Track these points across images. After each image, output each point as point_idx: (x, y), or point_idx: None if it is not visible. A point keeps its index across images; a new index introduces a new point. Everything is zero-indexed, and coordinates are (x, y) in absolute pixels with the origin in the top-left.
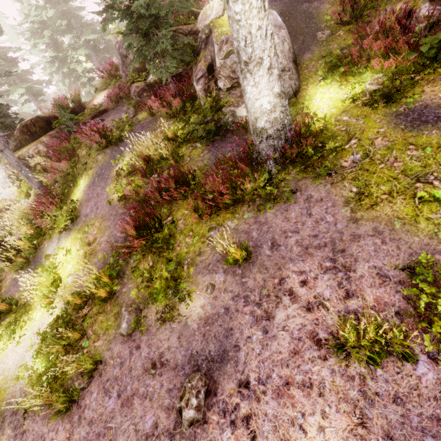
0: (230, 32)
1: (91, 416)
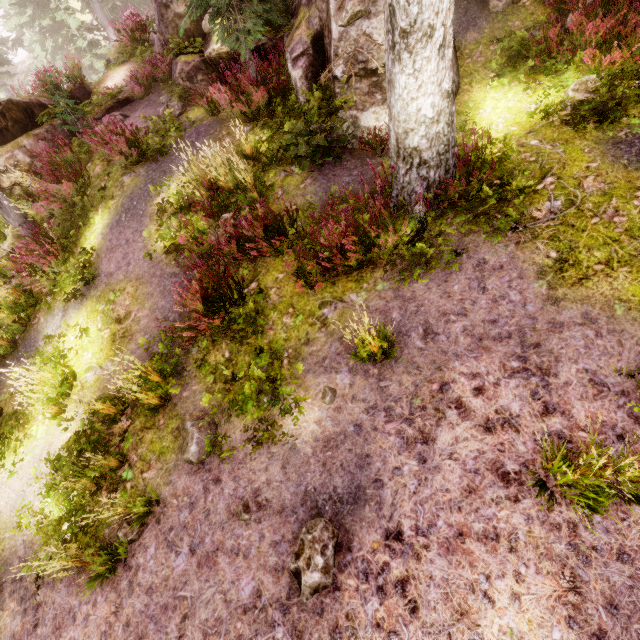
0: None
1: (149, 581)
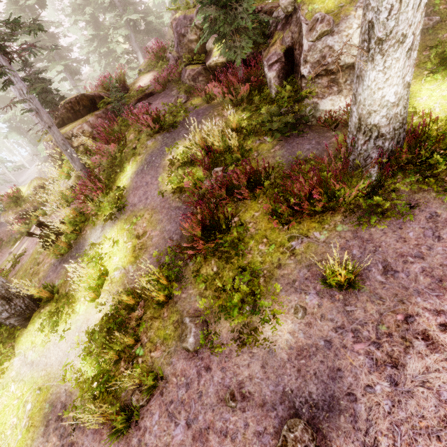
0: (324, 10)
1: (154, 443)
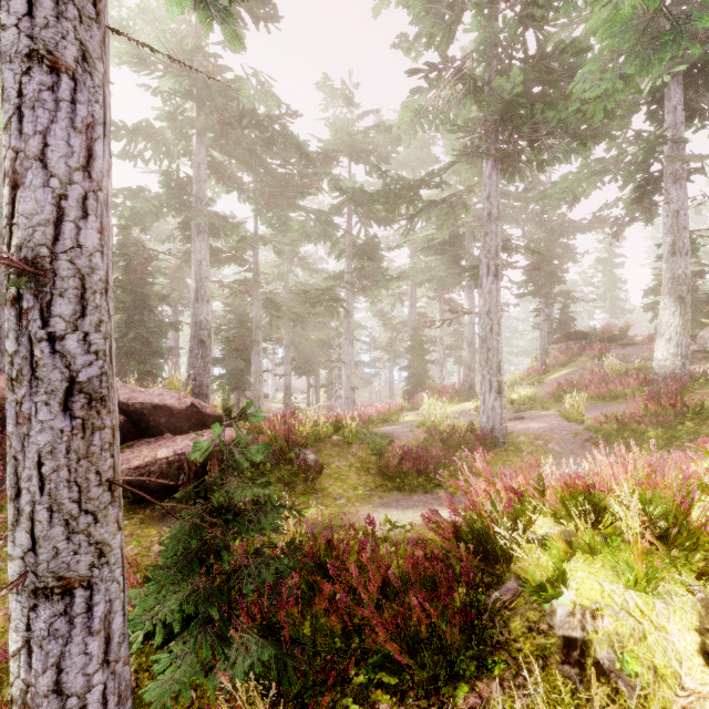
0: None
1: None
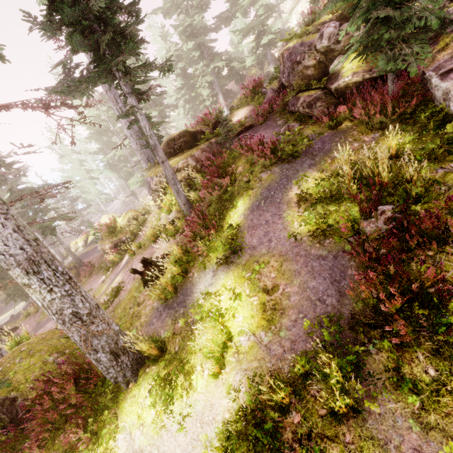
0: None
1: None
